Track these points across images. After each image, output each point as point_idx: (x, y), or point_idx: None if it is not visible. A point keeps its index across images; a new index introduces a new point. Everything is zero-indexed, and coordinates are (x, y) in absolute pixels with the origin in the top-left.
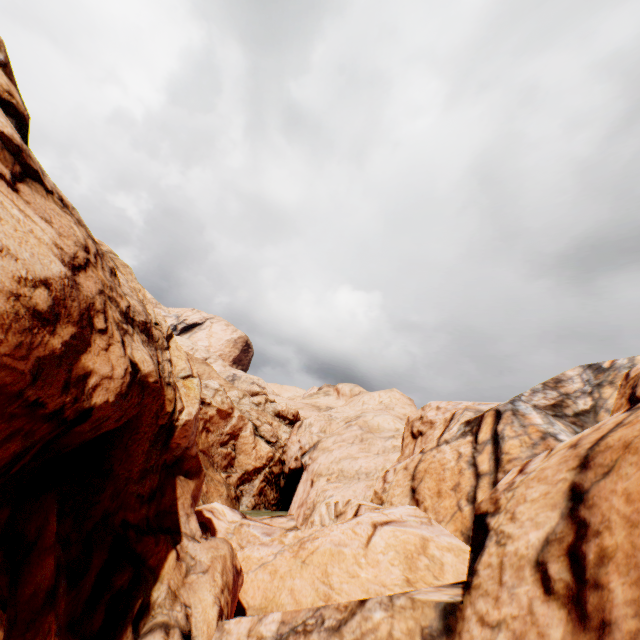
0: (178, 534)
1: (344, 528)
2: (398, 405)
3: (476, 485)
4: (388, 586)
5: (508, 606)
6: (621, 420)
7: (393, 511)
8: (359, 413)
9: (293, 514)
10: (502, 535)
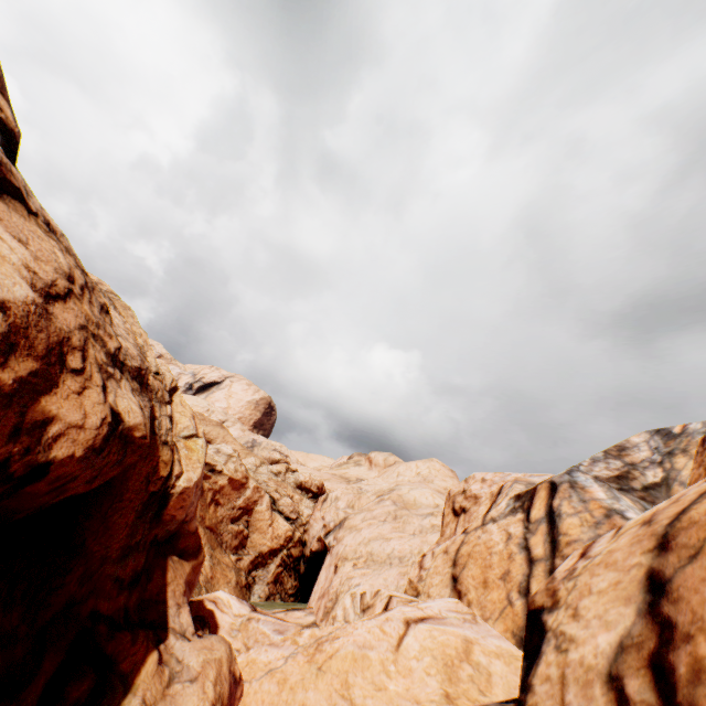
0: (164, 630)
1: (370, 625)
2: (438, 477)
3: (529, 573)
4: (422, 703)
5: None
6: (705, 489)
7: (430, 605)
8: (393, 486)
9: (312, 607)
10: (563, 638)
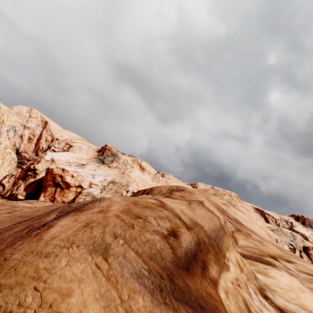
0: None
1: None
2: None
3: None
4: None
5: None
6: None
7: None
8: None
9: None
10: None
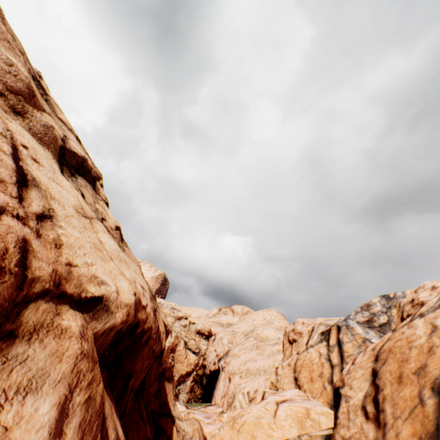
0: (172, 416)
1: (259, 407)
2: (276, 320)
3: (332, 372)
4: None
5: (353, 428)
6: (389, 336)
7: (286, 393)
8: (252, 328)
9: (218, 403)
10: (347, 397)
